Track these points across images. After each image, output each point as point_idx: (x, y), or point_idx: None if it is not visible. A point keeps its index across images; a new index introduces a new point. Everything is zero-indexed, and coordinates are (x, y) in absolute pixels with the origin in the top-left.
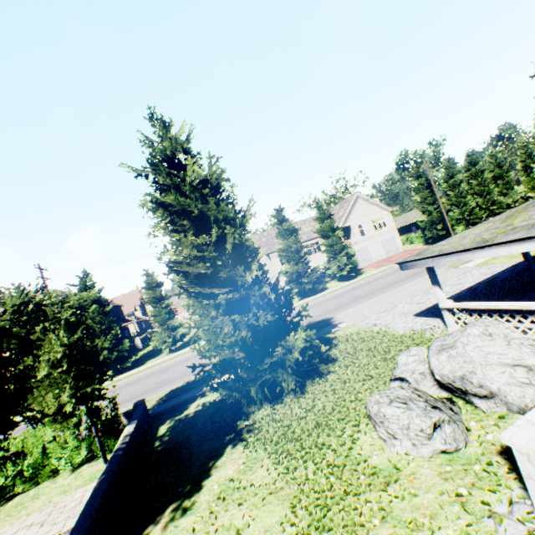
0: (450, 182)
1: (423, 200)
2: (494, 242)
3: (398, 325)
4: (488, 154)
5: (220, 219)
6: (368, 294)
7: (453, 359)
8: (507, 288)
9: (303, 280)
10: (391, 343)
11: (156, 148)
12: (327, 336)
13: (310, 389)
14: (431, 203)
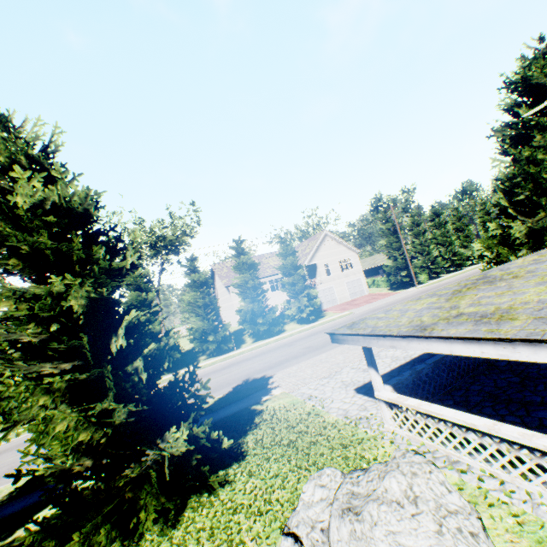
0: (416, 230)
1: (389, 244)
2: (433, 332)
3: (334, 404)
4: (451, 206)
5: (74, 260)
6: (319, 346)
7: (356, 545)
8: (458, 370)
9: (259, 320)
10: (316, 437)
11: None
12: (253, 408)
13: (186, 517)
14: (397, 249)
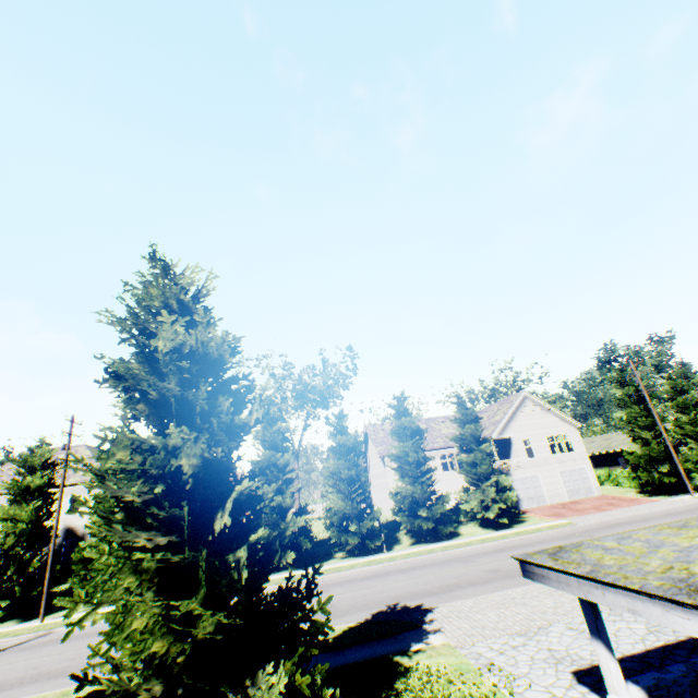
0: (680, 399)
1: (632, 419)
2: None
3: (532, 692)
4: None
5: (197, 410)
6: (512, 573)
7: None
8: None
9: (421, 512)
10: None
11: (141, 295)
12: (396, 659)
13: None
14: (647, 427)
